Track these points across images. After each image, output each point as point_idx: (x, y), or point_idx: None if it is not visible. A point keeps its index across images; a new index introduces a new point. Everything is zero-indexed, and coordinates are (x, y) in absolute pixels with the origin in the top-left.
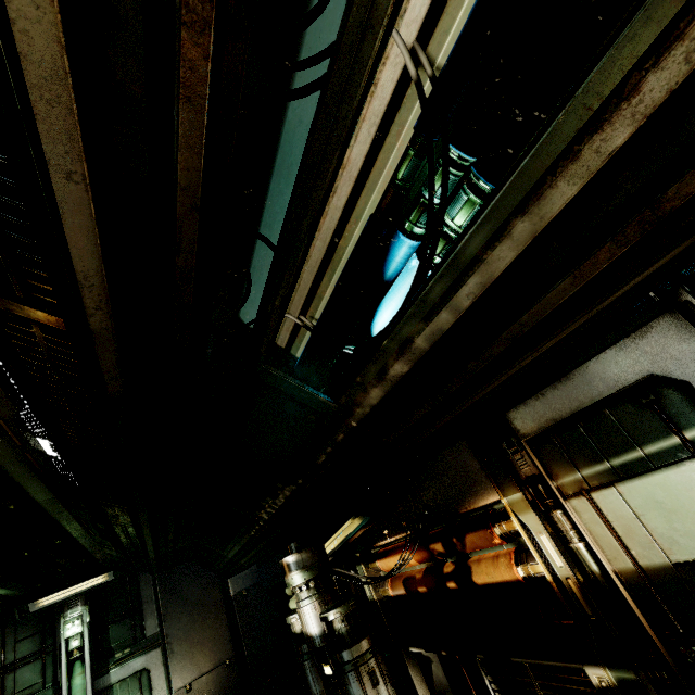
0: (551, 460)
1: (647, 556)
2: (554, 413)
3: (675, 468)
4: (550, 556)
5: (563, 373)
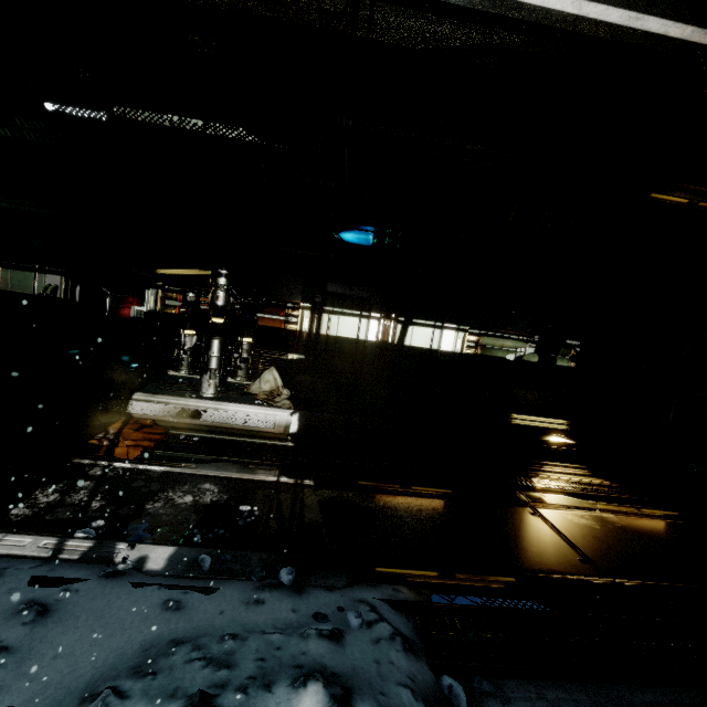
0: (328, 302)
1: (332, 333)
2: (342, 292)
3: (355, 318)
4: (304, 325)
5: (353, 284)
